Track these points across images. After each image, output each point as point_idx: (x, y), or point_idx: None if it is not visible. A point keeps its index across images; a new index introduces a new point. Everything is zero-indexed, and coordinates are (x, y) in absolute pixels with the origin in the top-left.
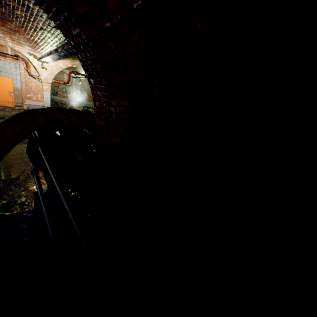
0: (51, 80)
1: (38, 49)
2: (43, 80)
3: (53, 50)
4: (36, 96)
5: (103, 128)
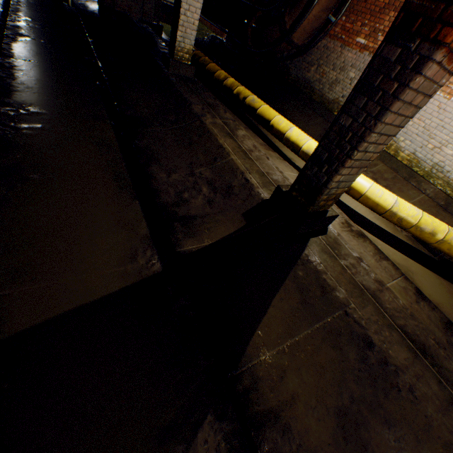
0: None
1: None
2: None
3: None
4: None
5: None
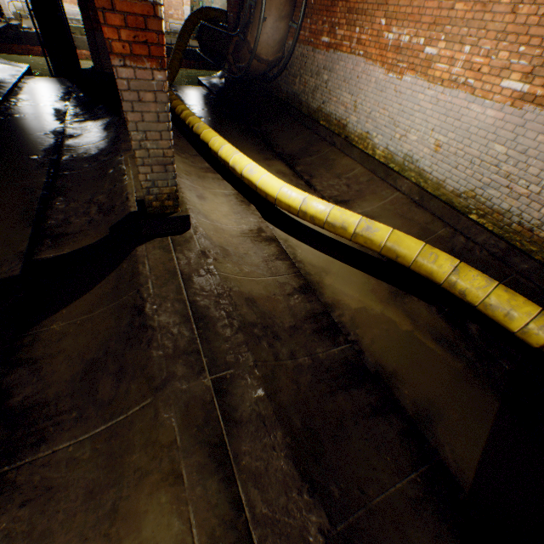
0: None
1: None
2: None
3: None
4: (177, 14)
5: (230, 13)
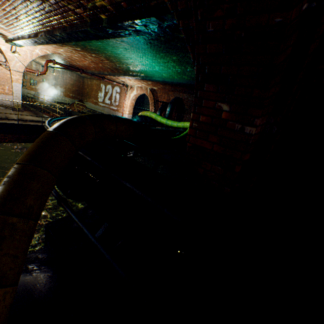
0: (23, 68)
1: (15, 28)
2: (12, 68)
3: (42, 32)
4: (2, 88)
5: (206, 150)
